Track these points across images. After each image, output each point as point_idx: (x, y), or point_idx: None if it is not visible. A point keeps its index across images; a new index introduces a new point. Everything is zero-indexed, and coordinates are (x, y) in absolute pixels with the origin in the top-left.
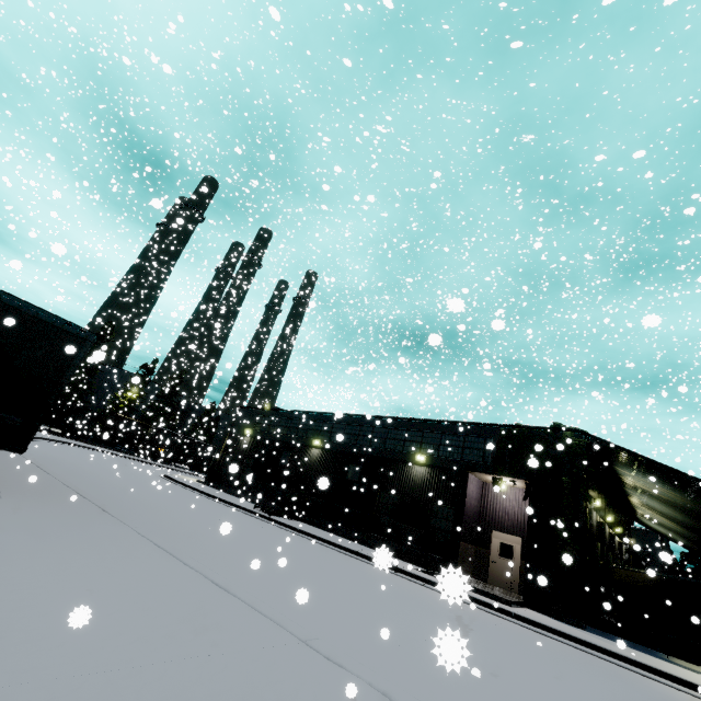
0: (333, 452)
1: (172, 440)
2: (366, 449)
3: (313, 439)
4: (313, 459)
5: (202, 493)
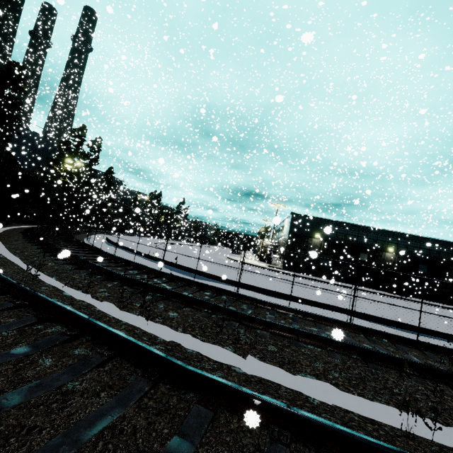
0: (404, 256)
1: (132, 215)
2: (429, 257)
3: (386, 247)
4: (389, 259)
5: (360, 290)
